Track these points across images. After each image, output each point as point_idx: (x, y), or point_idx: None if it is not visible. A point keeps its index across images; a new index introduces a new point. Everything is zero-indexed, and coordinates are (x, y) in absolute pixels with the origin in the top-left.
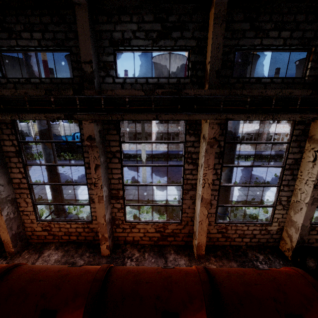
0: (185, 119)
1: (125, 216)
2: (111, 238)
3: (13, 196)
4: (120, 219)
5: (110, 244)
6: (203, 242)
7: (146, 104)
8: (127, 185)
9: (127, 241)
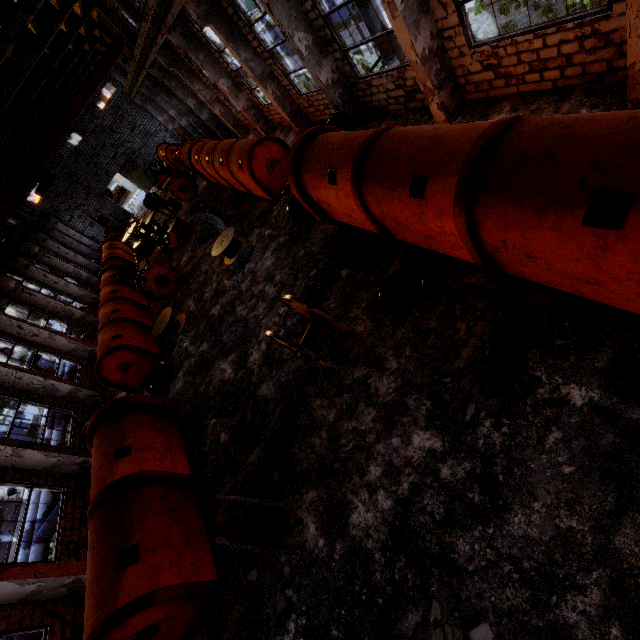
0: (177, 8)
1: (259, 100)
2: (263, 122)
3: (215, 96)
4: (259, 104)
5: (262, 127)
6: (288, 119)
7: (162, 7)
8: (235, 71)
9: (278, 123)
